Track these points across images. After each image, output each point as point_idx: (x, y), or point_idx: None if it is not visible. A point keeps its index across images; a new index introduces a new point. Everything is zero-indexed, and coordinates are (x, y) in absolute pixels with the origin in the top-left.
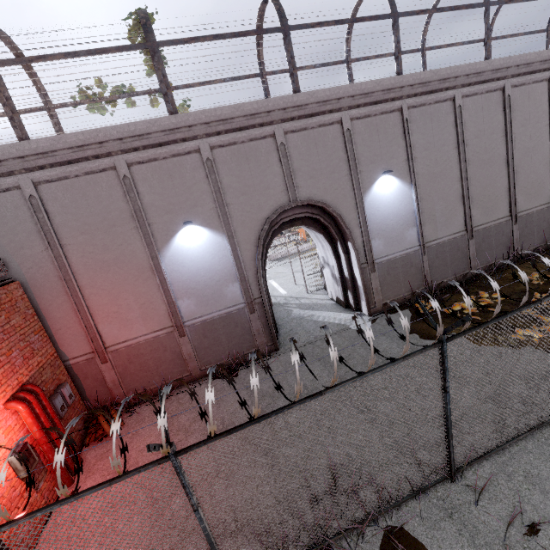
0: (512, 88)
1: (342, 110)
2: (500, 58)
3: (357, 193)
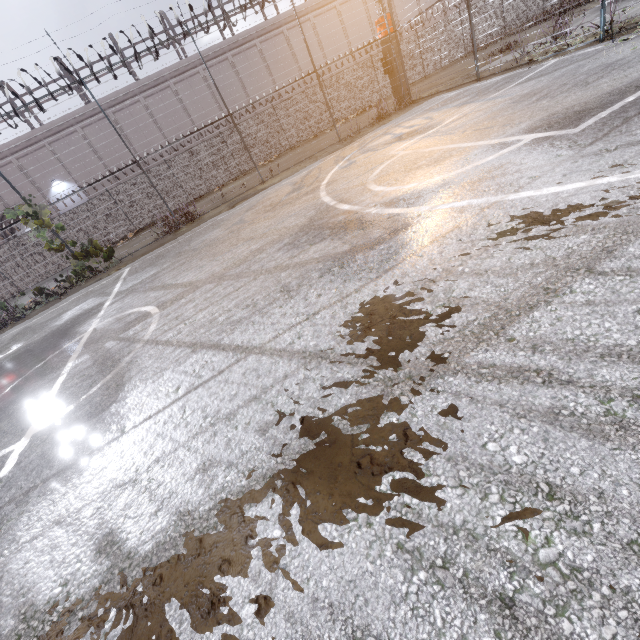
0: (116, 113)
1: (9, 156)
2: (91, 103)
3: (43, 195)
